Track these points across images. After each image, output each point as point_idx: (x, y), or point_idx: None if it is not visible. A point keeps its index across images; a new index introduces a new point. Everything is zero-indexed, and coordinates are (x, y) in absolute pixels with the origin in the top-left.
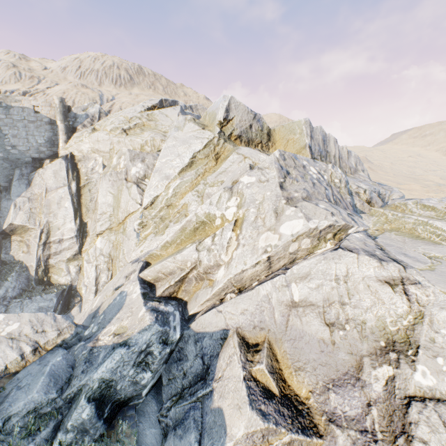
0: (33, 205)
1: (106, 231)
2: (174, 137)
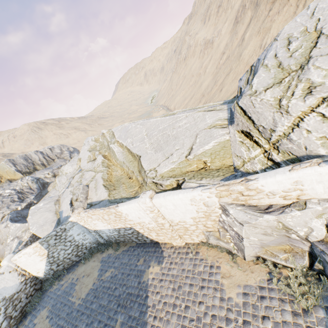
0: None
1: None
2: None
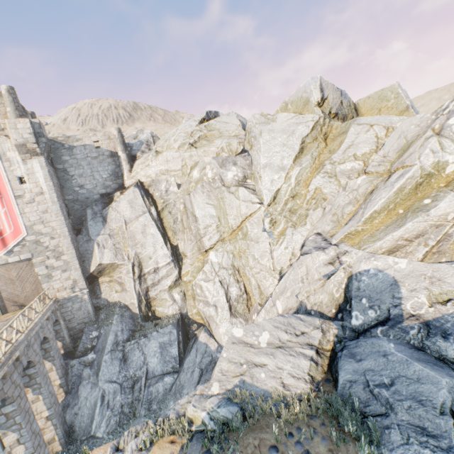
0: (115, 241)
1: (217, 244)
2: (269, 130)
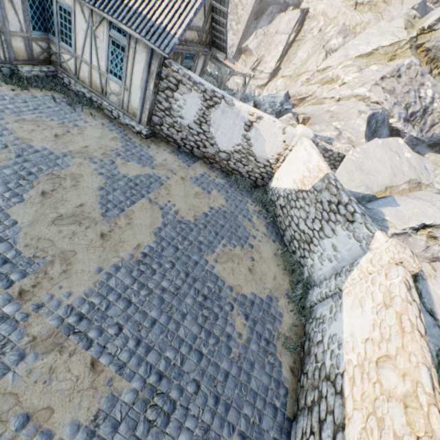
0: (263, 39)
1: (287, 77)
2: (379, 26)
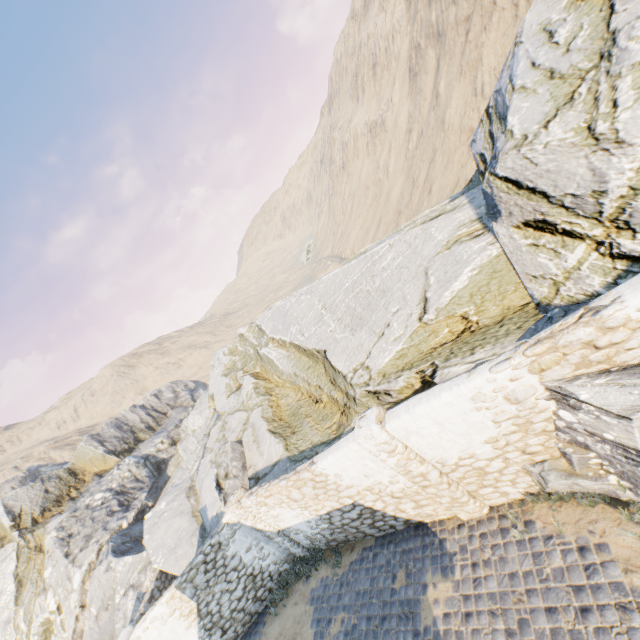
0: None
1: None
2: None
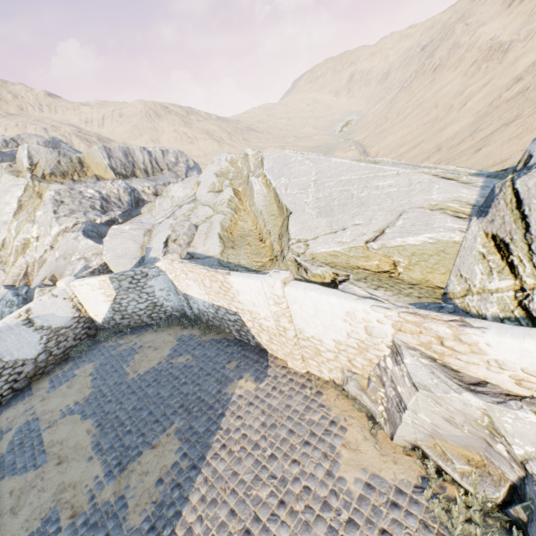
0: None
1: None
2: None
